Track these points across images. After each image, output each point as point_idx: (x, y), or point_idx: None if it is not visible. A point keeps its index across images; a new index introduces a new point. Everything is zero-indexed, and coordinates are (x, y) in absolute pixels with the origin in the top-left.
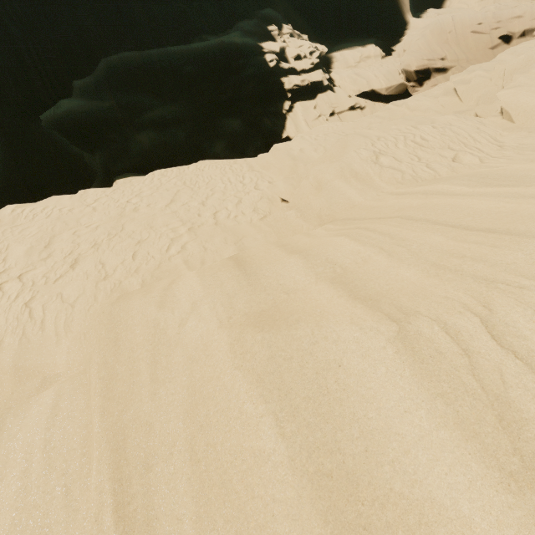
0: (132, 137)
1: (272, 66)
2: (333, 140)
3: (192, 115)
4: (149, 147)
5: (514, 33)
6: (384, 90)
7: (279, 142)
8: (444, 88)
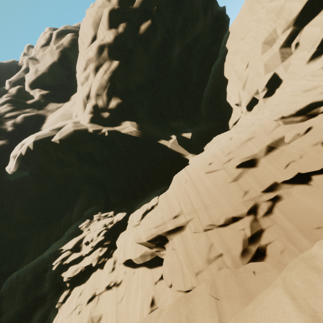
0: None
1: (54, 268)
2: None
3: (20, 313)
4: None
5: (255, 154)
6: (135, 260)
7: None
8: None
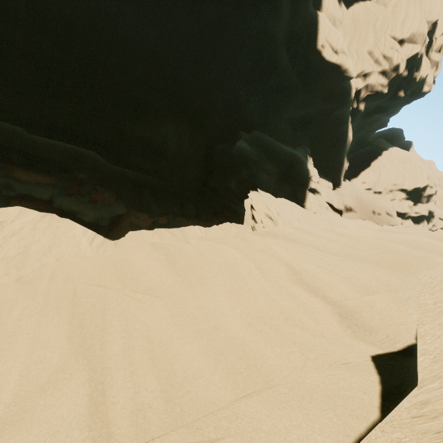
0: (259, 171)
1: (310, 174)
2: (355, 227)
3: (277, 174)
4: (265, 180)
5: (376, 211)
6: (336, 206)
7: (302, 205)
8: (382, 227)
